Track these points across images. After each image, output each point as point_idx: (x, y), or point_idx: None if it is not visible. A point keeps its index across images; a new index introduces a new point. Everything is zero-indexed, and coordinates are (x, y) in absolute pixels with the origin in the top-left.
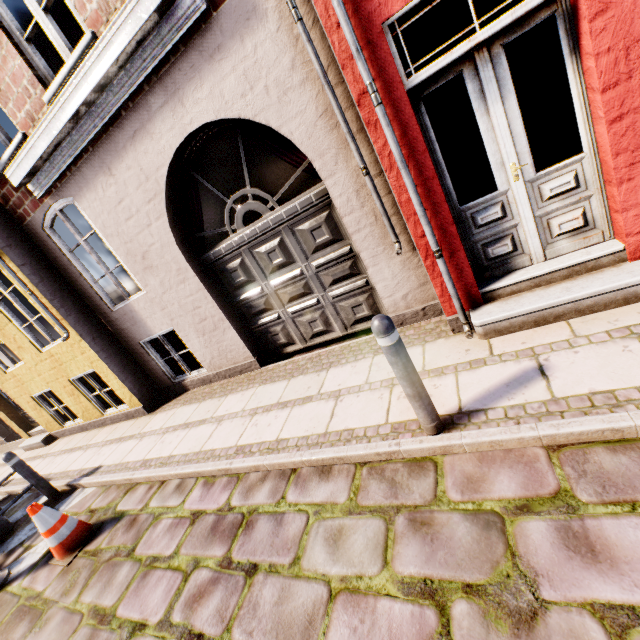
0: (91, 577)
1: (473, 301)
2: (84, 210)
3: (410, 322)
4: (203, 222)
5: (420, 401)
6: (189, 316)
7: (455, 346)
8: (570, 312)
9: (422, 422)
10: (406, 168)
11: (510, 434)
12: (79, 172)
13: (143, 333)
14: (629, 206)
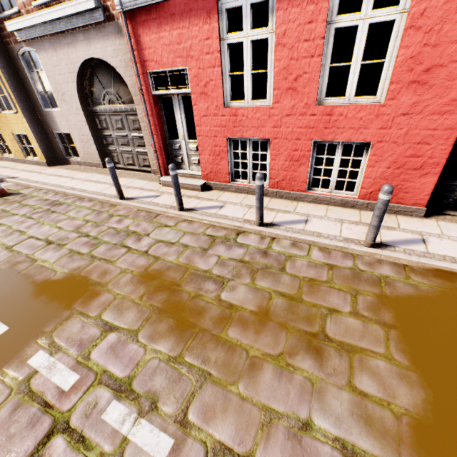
0: (4, 204)
1: (166, 173)
2: (40, 59)
3: (157, 174)
4: (93, 93)
5: (116, 187)
6: (78, 131)
7: (155, 185)
8: (182, 187)
9: (117, 194)
10: (148, 119)
11: (132, 204)
12: (42, 42)
13: (55, 128)
14: (202, 162)
